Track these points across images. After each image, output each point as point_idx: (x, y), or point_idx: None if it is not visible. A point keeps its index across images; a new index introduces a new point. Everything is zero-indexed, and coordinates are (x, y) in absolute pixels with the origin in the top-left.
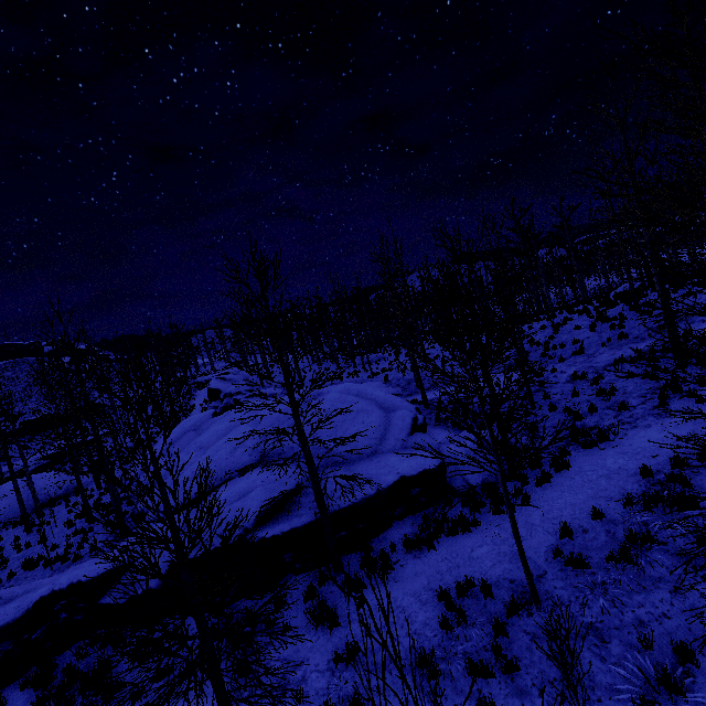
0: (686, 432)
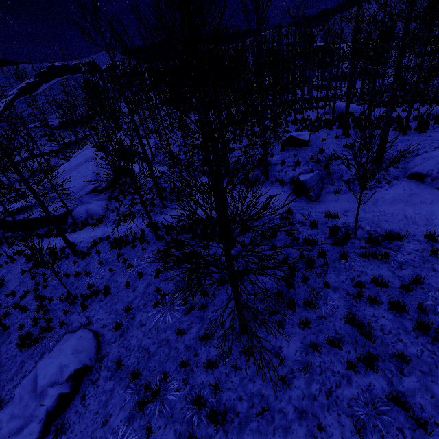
0: (98, 235)
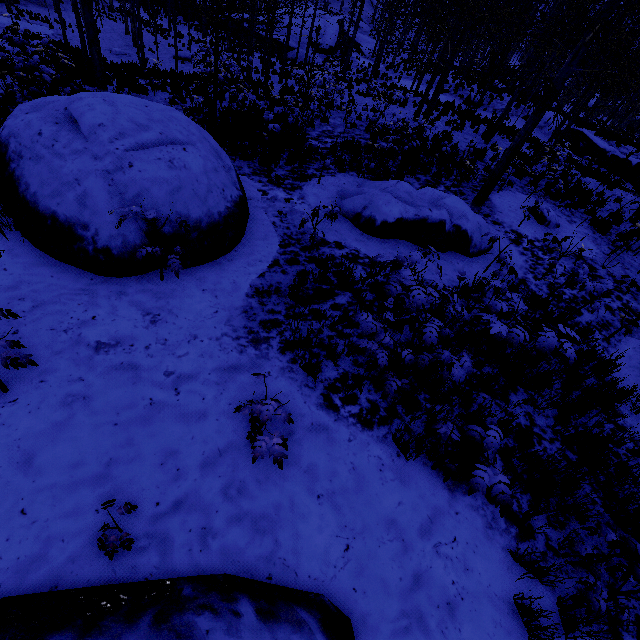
0: None
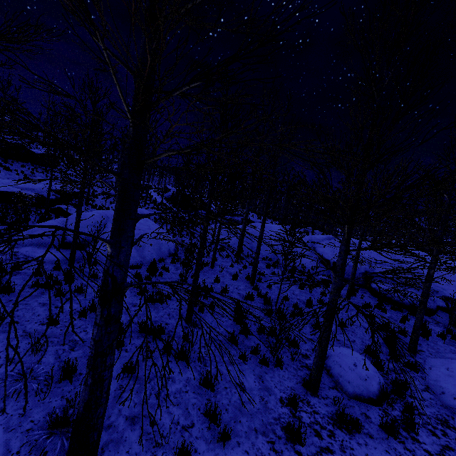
0: None
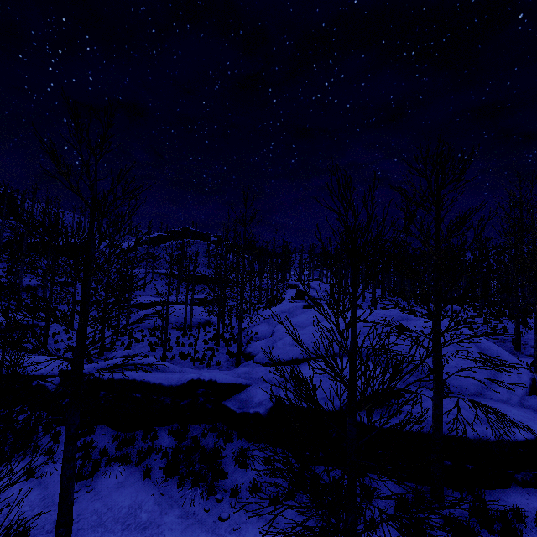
0: None
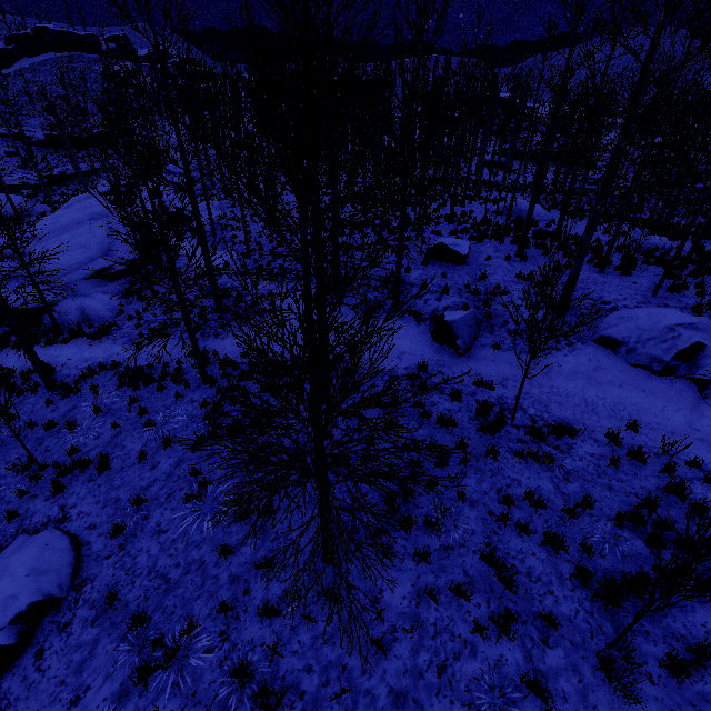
0: (97, 357)
